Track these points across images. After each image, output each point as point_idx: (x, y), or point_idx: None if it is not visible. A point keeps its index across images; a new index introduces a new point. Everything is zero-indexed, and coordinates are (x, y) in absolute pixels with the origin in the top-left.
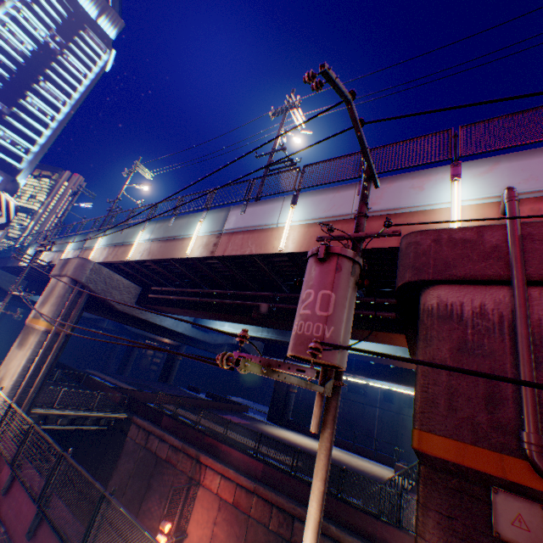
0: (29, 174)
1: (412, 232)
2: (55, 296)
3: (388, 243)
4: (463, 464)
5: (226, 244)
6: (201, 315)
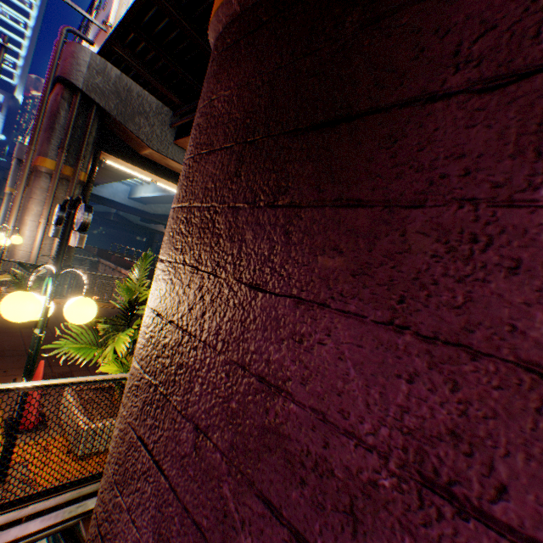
0: (23, 90)
1: None
2: (12, 172)
3: None
4: None
5: None
6: (101, 178)
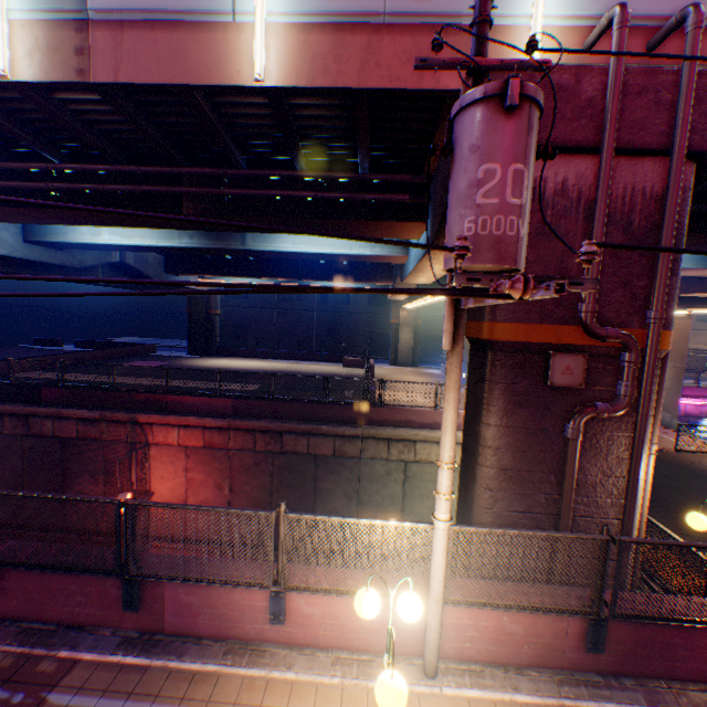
0: None
1: None
2: None
3: (445, 84)
4: (530, 342)
5: (115, 55)
6: (61, 219)
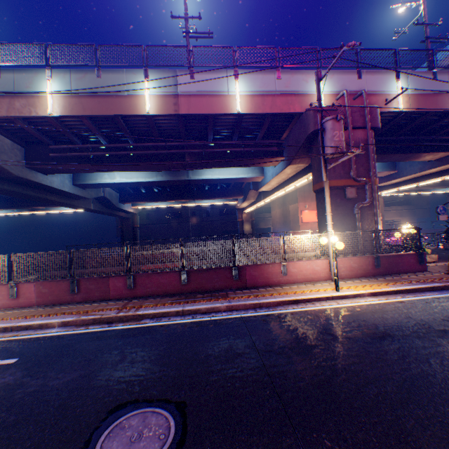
0: None
1: (315, 107)
2: None
3: (297, 111)
4: (338, 186)
5: (188, 105)
6: (121, 168)
